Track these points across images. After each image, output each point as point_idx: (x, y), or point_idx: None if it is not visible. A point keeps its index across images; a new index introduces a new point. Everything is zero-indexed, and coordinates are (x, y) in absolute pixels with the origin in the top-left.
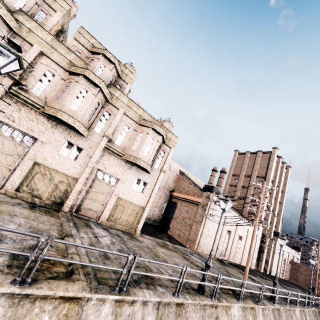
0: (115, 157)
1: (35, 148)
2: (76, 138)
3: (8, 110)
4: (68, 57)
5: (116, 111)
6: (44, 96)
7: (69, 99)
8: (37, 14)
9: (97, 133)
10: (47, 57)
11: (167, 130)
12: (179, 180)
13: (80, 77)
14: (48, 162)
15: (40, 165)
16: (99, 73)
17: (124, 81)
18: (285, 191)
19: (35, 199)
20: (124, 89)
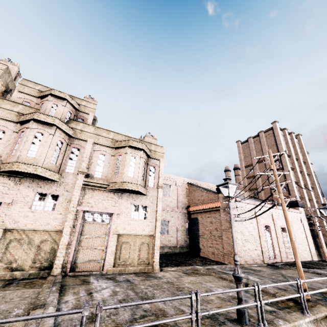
0: (100, 191)
1: (1, 213)
2: (48, 186)
3: None
4: (15, 109)
5: (85, 143)
6: None
7: (24, 148)
8: None
9: (70, 172)
10: None
11: (148, 143)
12: (190, 193)
13: (30, 123)
14: (20, 224)
15: (13, 231)
16: (52, 113)
17: (85, 113)
18: (307, 161)
19: (15, 273)
20: (87, 120)
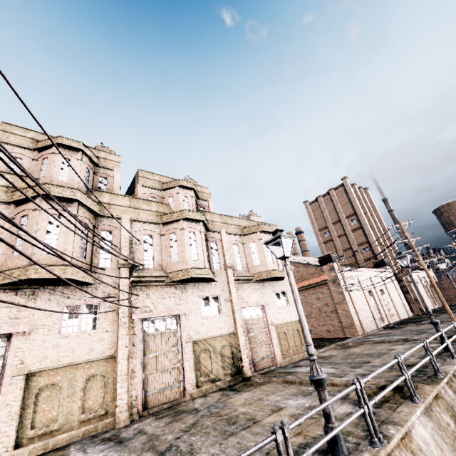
0: (246, 284)
1: (183, 326)
2: (207, 289)
3: (140, 303)
4: (153, 209)
5: (218, 235)
6: (157, 265)
7: (187, 251)
8: (99, 183)
9: (219, 270)
10: (136, 222)
11: (264, 224)
12: None
13: (181, 223)
14: (202, 333)
15: (197, 342)
16: (186, 207)
17: (203, 200)
18: (379, 216)
19: (217, 384)
20: (207, 208)
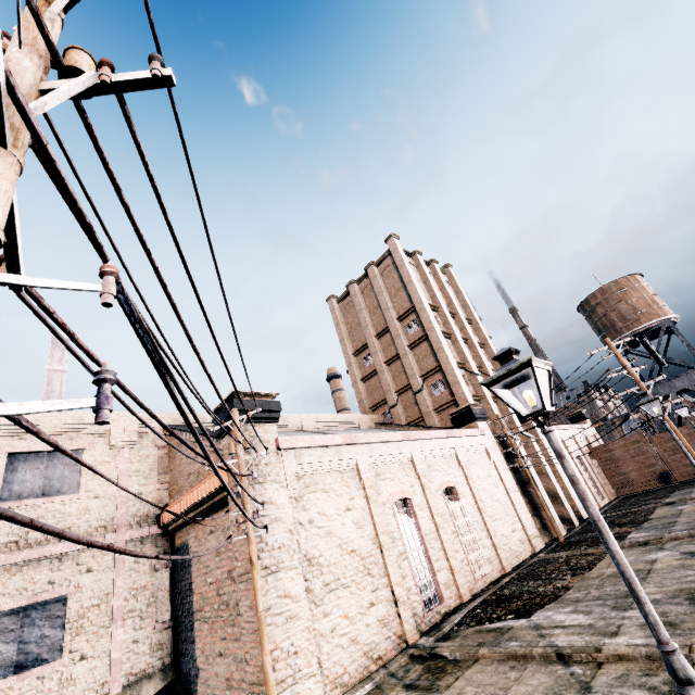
0: None
1: None
2: None
3: None
4: None
5: None
6: None
7: None
8: None
9: None
10: None
11: None
12: (171, 457)
13: None
14: None
15: None
16: None
17: None
18: (474, 317)
19: None
20: None
